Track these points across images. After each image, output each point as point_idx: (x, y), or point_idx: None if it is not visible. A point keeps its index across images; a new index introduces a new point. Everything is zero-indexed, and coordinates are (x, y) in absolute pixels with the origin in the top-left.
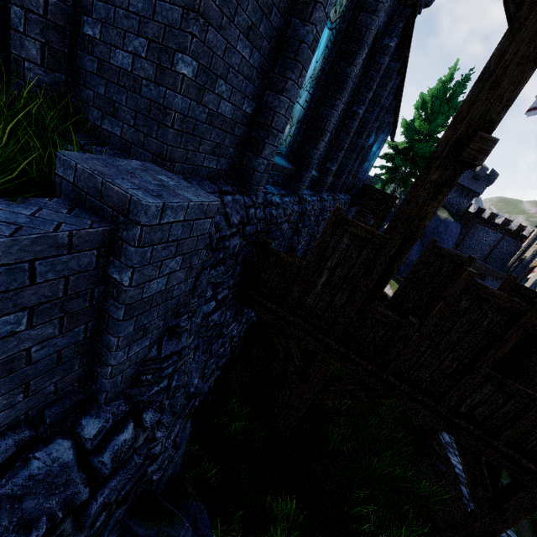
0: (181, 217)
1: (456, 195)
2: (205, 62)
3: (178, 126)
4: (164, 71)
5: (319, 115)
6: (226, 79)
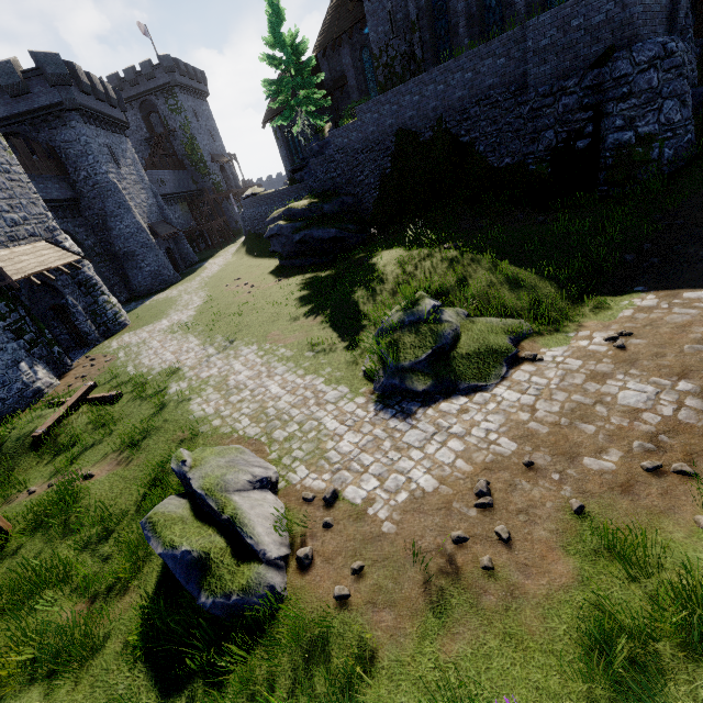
0: None
1: None
2: None
3: None
4: None
5: None
6: None
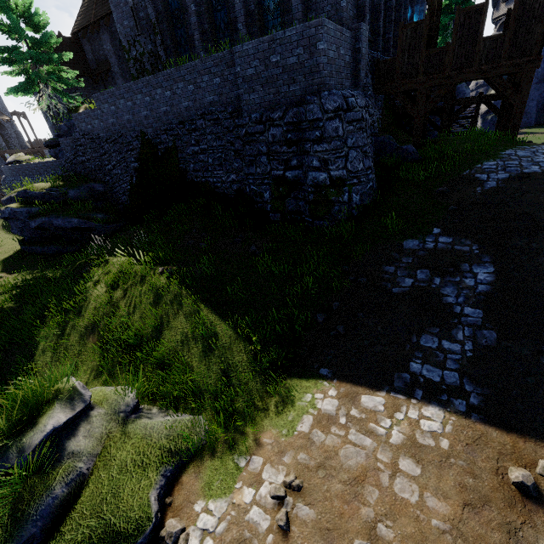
0: (365, 29)
1: None
2: (346, 0)
3: (345, 23)
4: (338, 10)
5: (374, 6)
6: (350, 3)
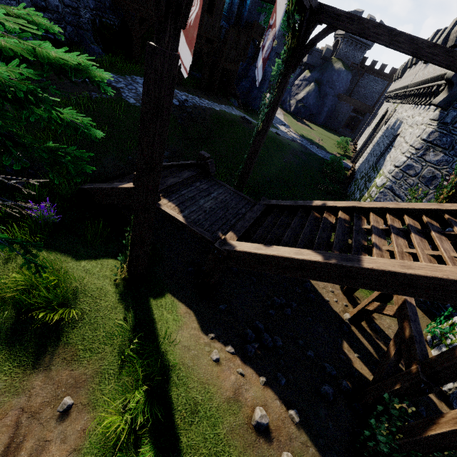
0: None
1: (351, 49)
2: None
3: None
4: None
5: None
6: None
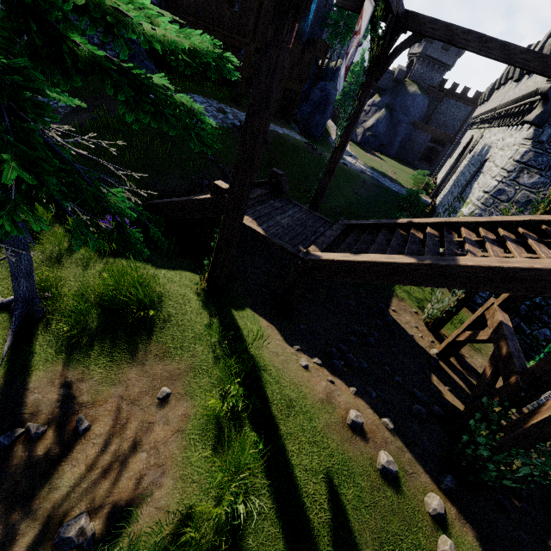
0: None
1: (428, 70)
2: None
3: None
4: None
5: None
6: None
